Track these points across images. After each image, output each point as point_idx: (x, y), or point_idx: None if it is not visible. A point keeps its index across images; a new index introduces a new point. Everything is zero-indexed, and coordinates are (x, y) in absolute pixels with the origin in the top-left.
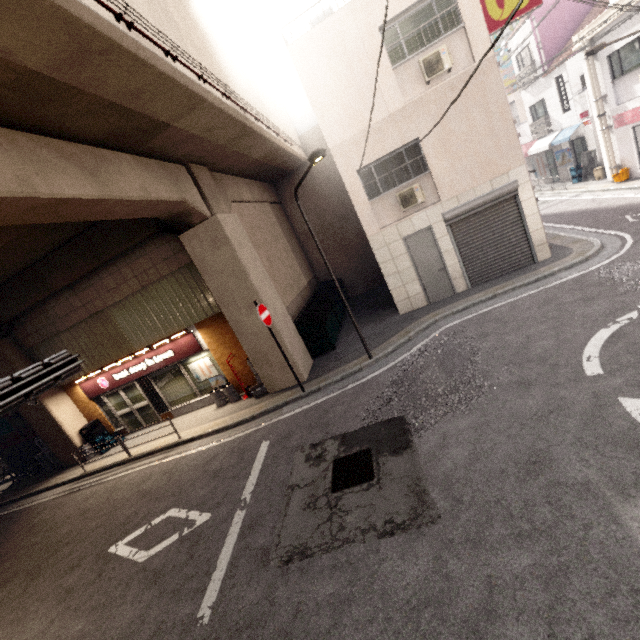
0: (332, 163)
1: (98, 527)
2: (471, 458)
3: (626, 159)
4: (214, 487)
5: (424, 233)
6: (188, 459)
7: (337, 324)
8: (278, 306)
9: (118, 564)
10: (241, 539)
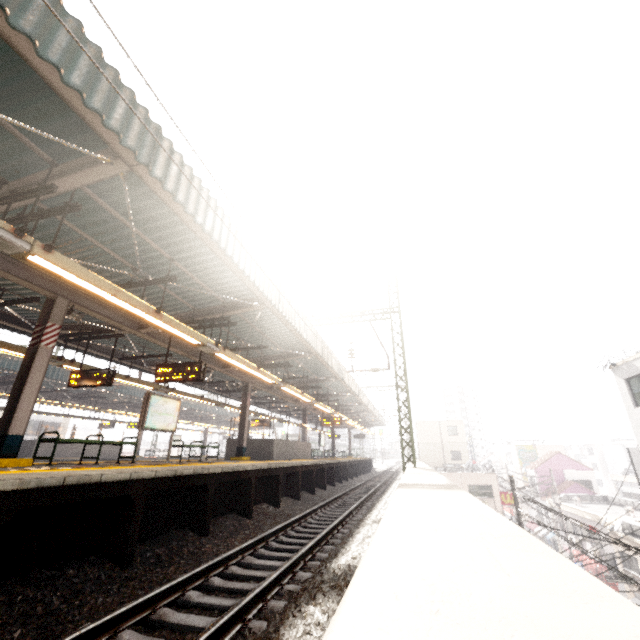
0: None
1: None
2: None
3: None
4: None
5: None
6: None
7: None
8: None
9: None
10: None
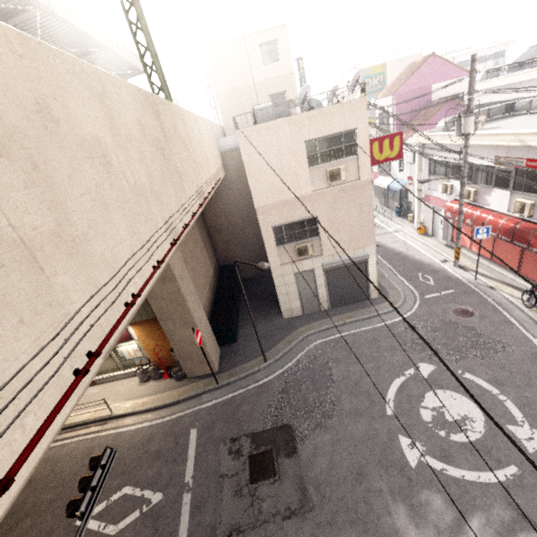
0: (244, 180)
1: (55, 500)
2: (330, 466)
3: (426, 221)
4: (159, 469)
5: (309, 273)
6: (126, 436)
7: (237, 315)
8: (202, 317)
9: (91, 536)
10: (193, 517)
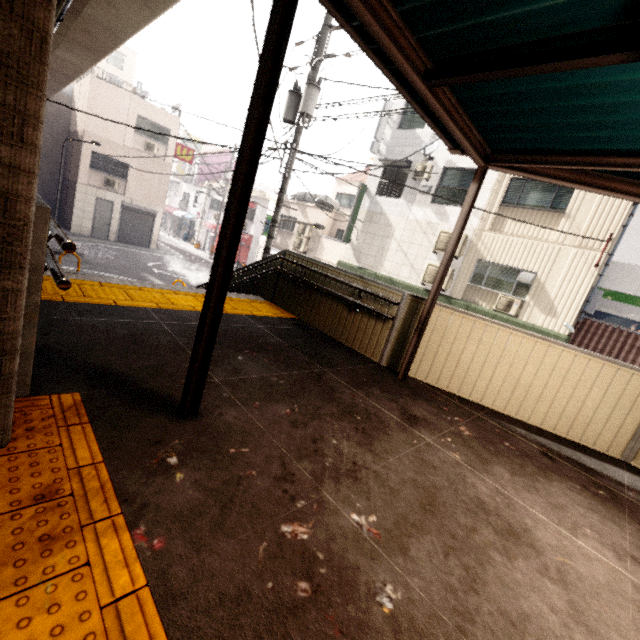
0: (62, 122)
1: None
2: (107, 263)
3: (202, 241)
4: None
5: (109, 203)
6: None
7: None
8: None
9: None
10: None
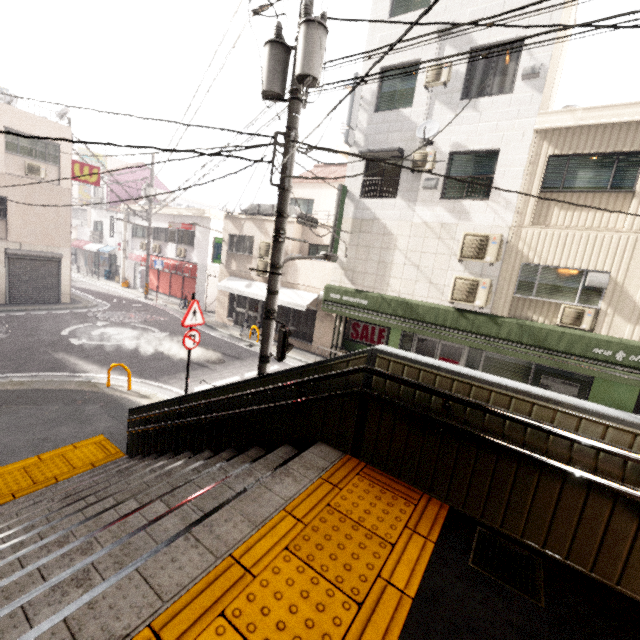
0: None
1: None
2: None
3: (130, 277)
4: None
5: None
6: None
7: None
8: None
9: None
10: None
